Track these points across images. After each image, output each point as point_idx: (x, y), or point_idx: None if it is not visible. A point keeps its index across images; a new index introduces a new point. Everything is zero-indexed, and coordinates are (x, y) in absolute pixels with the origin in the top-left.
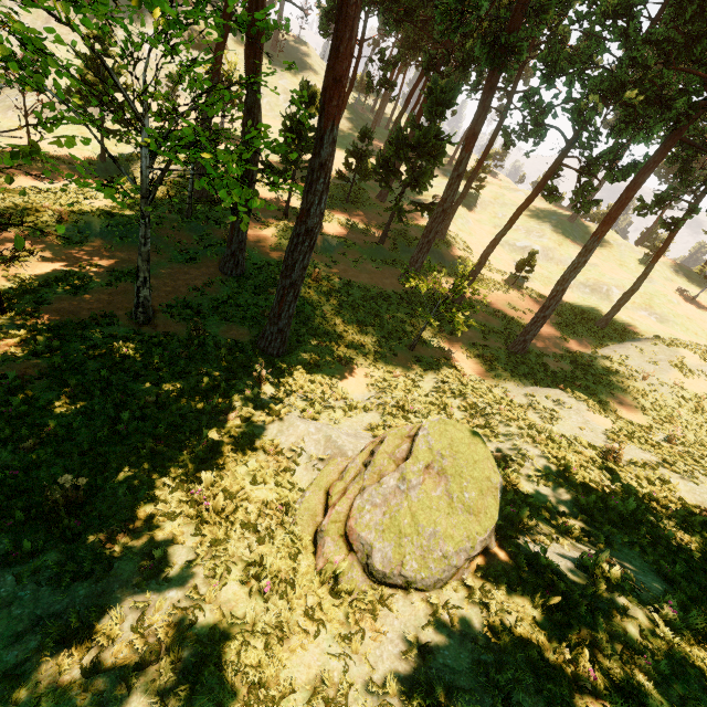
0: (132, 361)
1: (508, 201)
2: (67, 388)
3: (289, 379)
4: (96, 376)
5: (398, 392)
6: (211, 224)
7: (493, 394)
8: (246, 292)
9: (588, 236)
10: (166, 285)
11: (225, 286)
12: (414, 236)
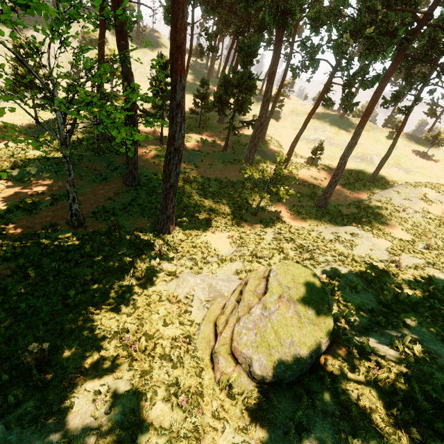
0: (72, 254)
1: (300, 112)
2: (30, 279)
3: (179, 248)
4: (49, 268)
5: (251, 245)
6: (114, 155)
7: (311, 236)
8: (143, 195)
9: (353, 126)
10: (89, 199)
11: (129, 193)
12: (245, 143)
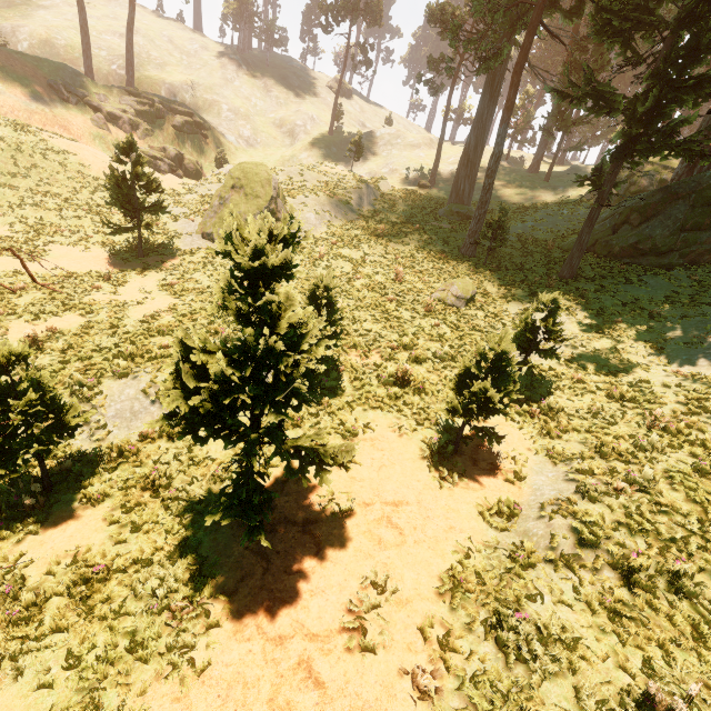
0: None
1: None
2: None
3: None
4: None
5: None
6: None
7: None
8: None
9: None
10: None
11: None
12: None
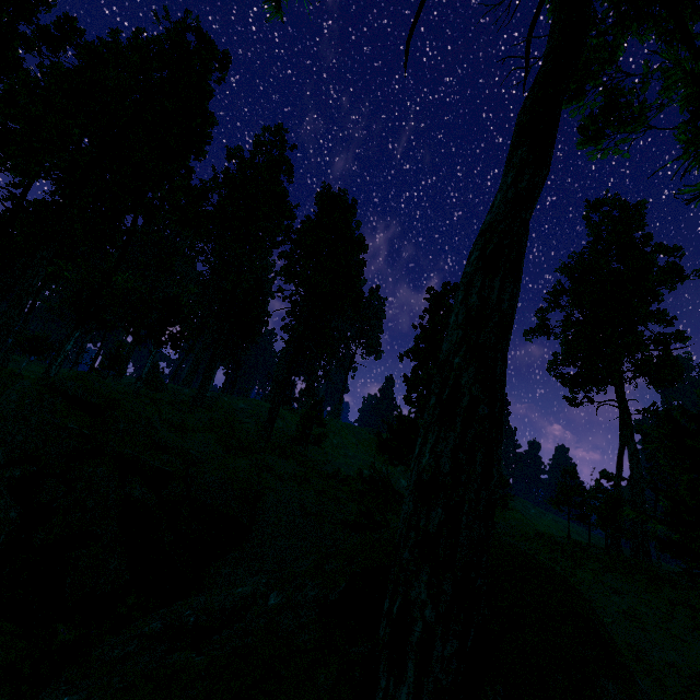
0: None
1: None
2: None
3: None
4: None
5: None
6: None
7: None
8: None
9: None
10: None
11: None
12: None
